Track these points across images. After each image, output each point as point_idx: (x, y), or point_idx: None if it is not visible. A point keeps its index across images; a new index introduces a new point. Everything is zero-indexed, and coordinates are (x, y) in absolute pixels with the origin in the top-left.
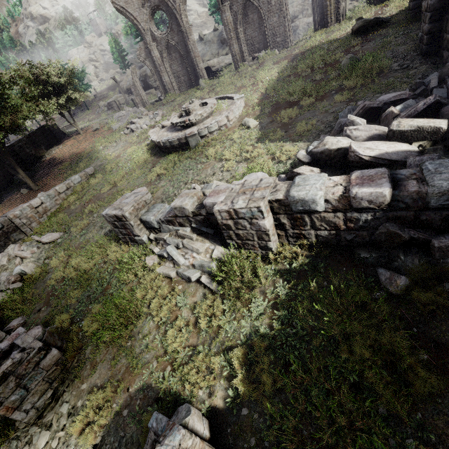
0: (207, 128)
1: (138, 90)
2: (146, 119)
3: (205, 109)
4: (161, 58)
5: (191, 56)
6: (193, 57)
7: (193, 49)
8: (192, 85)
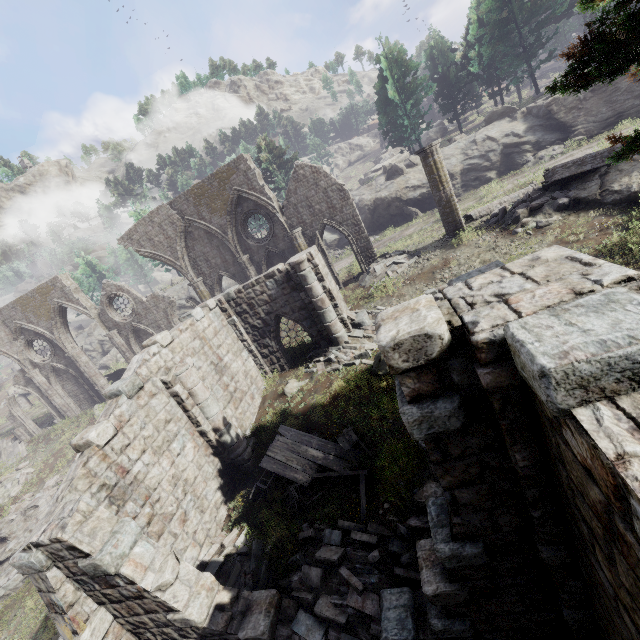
0: (2, 587)
1: (20, 419)
2: (1, 492)
3: (19, 539)
4: (48, 381)
5: (86, 376)
6: (88, 377)
7: (87, 370)
8: (97, 401)
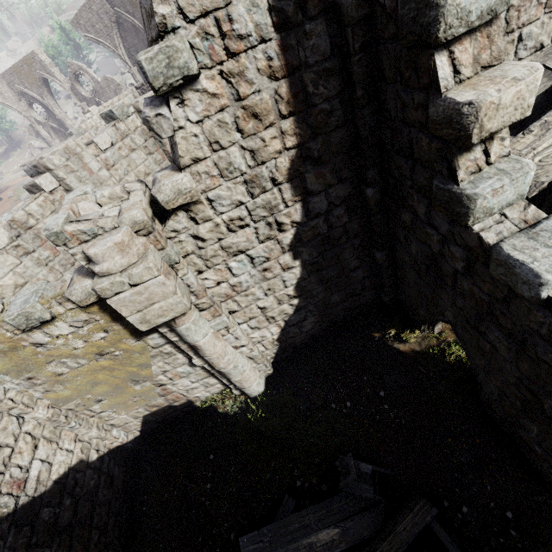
0: None
1: None
2: None
3: None
4: (50, 136)
5: None
6: None
7: None
8: None
